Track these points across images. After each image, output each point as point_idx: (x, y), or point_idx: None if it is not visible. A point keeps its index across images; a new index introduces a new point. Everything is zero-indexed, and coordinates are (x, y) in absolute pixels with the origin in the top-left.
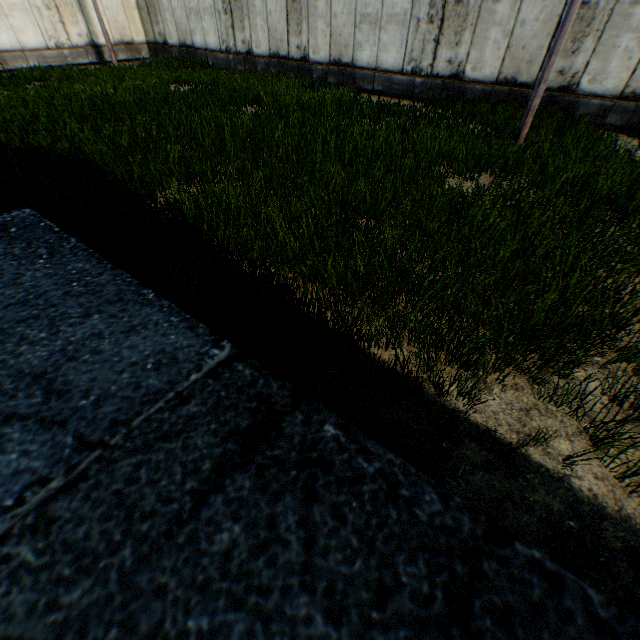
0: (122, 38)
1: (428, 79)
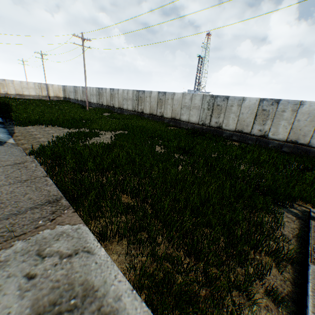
0: (57, 95)
1: (99, 105)
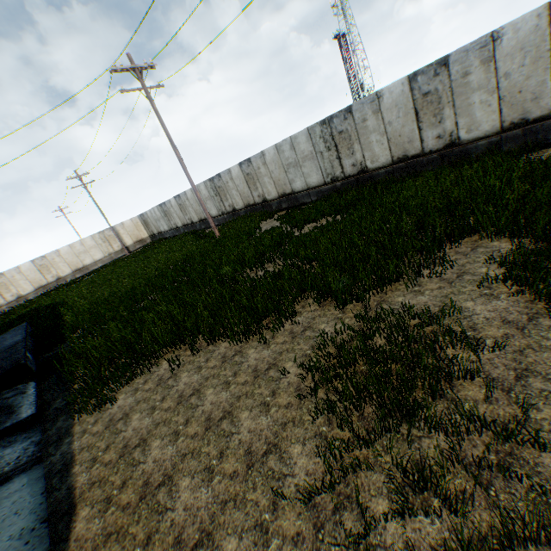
0: (137, 239)
1: (227, 214)
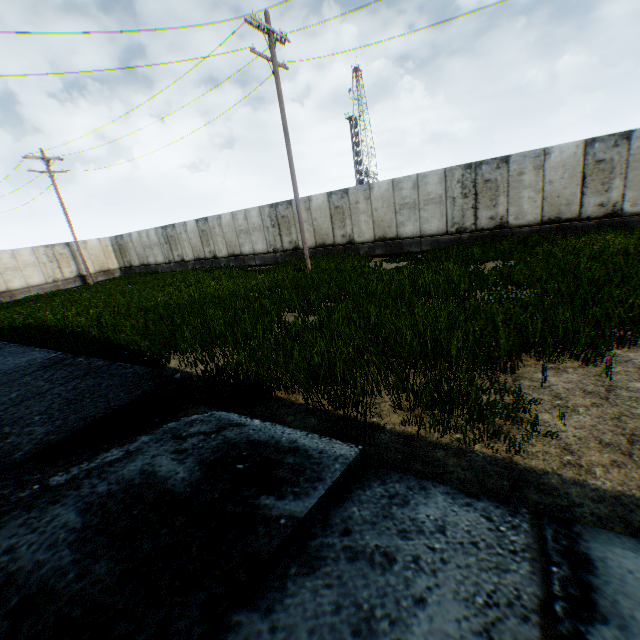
0: (102, 268)
1: (283, 252)
